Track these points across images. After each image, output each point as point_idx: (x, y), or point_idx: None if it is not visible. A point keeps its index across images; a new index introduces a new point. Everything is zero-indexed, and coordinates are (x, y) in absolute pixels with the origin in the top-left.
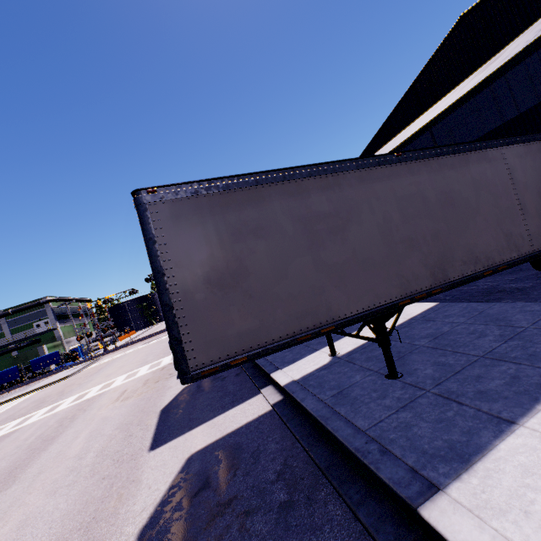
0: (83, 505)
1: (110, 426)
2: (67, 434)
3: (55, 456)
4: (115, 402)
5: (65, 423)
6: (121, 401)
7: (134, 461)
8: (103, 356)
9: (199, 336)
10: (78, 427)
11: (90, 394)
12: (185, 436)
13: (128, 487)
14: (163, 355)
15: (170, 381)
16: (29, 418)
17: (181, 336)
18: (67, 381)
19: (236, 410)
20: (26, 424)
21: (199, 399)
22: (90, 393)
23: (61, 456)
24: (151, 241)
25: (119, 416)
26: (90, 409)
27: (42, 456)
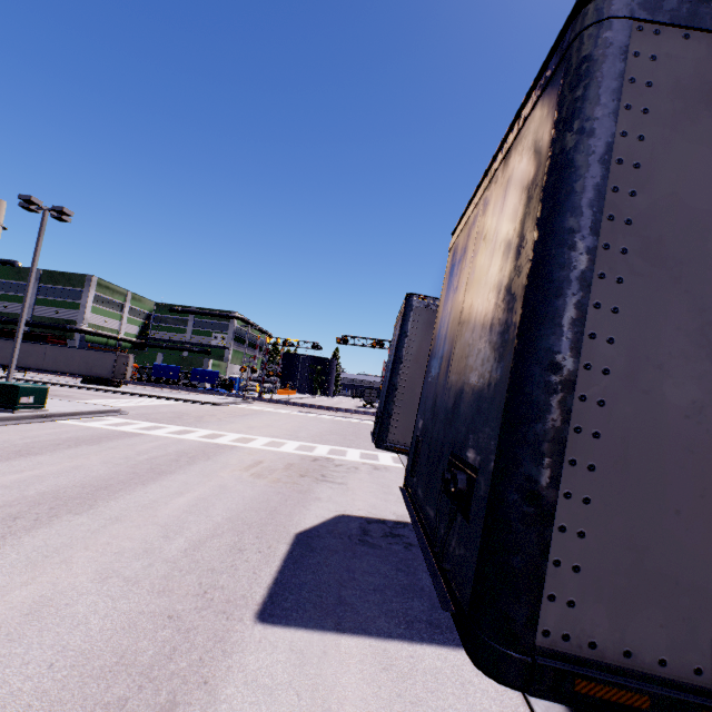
0: (113, 660)
1: (223, 507)
2: (175, 478)
3: (145, 505)
4: (243, 471)
5: (182, 460)
6: (250, 475)
7: (226, 620)
8: (255, 401)
9: (617, 531)
10: (190, 477)
11: (223, 438)
12: (325, 640)
13: (192, 693)
14: (319, 440)
15: (320, 487)
16: (157, 428)
17: (556, 496)
18: (211, 408)
19: (439, 658)
20: (151, 434)
21: (361, 559)
22: (224, 437)
23: (150, 511)
24: (594, 140)
25: (240, 498)
26: (214, 460)
27: (136, 491)
